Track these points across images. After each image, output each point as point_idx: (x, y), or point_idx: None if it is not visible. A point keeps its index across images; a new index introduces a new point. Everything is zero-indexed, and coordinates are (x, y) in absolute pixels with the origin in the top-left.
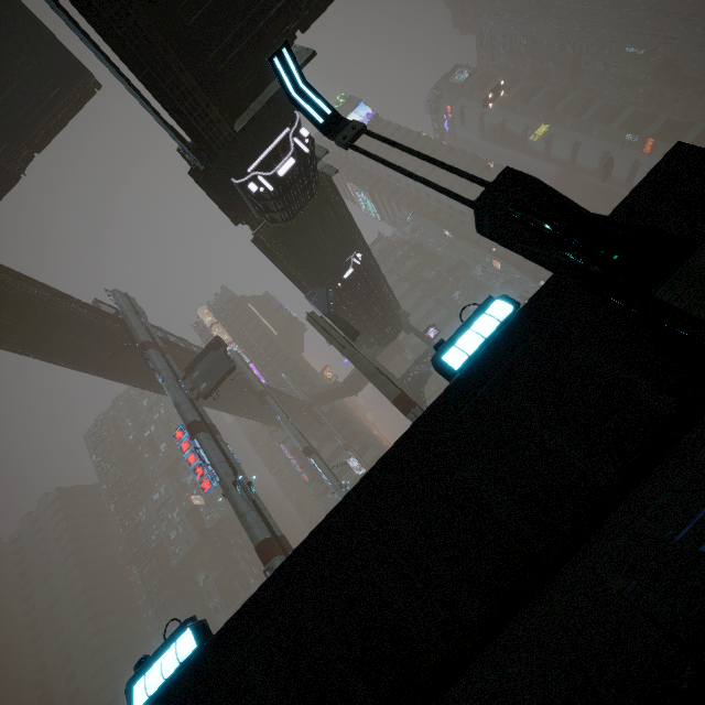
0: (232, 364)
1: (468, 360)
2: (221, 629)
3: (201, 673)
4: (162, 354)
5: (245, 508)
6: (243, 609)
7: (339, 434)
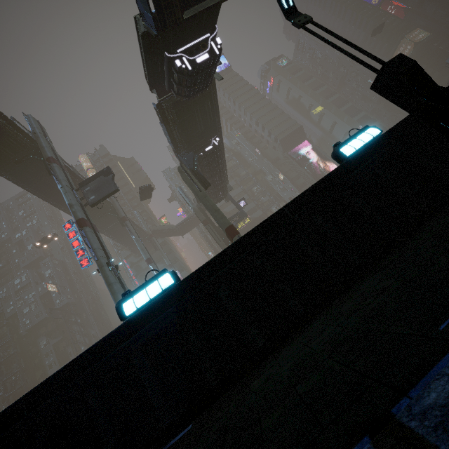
0: (117, 187)
1: (354, 153)
2: (193, 273)
3: (177, 296)
4: (62, 169)
5: (113, 280)
6: (209, 263)
7: (167, 257)
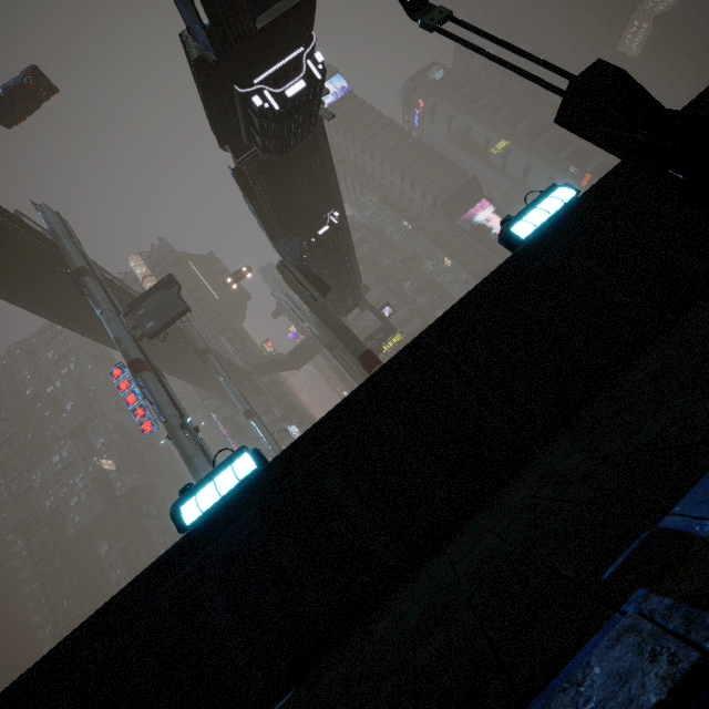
0: (187, 305)
1: (534, 232)
2: (285, 450)
3: (262, 488)
4: (101, 285)
5: (192, 450)
6: (310, 432)
7: (278, 405)
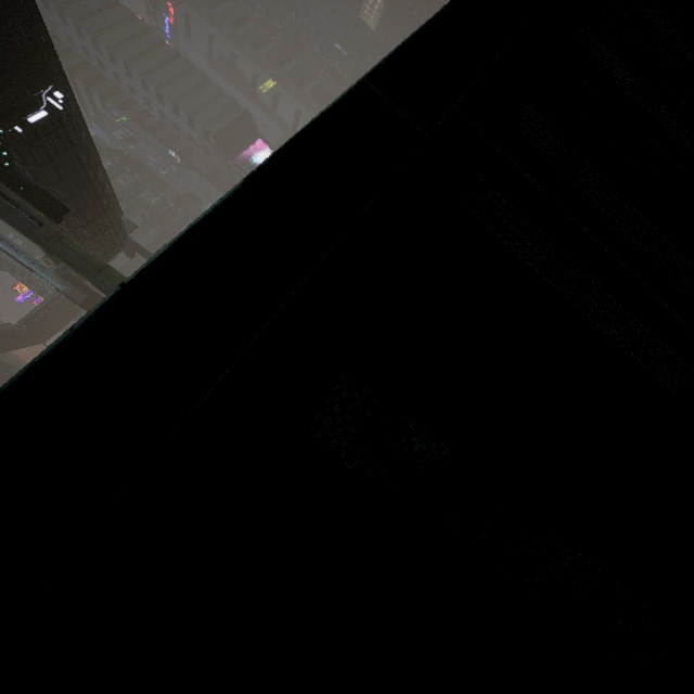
0: None
1: None
2: None
3: None
4: None
5: None
6: None
7: None
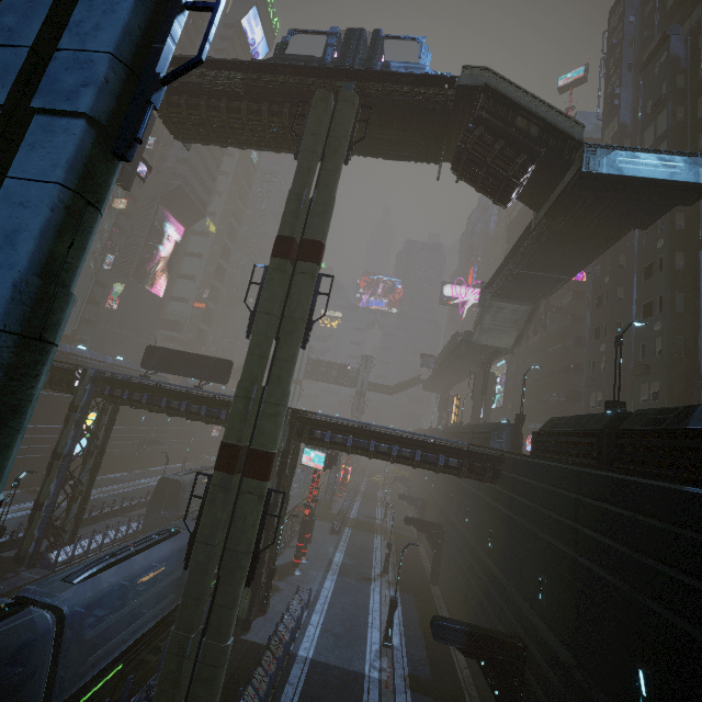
0: None
1: None
2: None
3: None
4: None
5: None
6: None
7: None
